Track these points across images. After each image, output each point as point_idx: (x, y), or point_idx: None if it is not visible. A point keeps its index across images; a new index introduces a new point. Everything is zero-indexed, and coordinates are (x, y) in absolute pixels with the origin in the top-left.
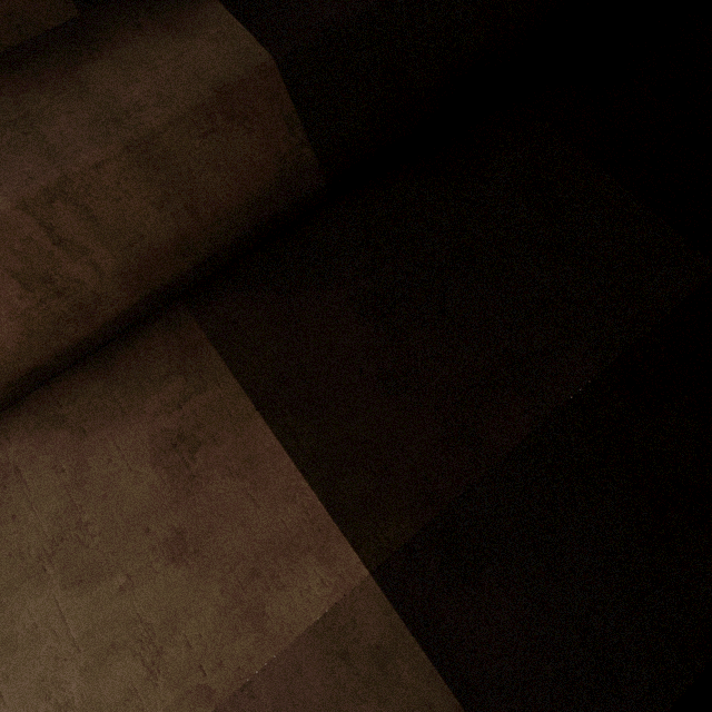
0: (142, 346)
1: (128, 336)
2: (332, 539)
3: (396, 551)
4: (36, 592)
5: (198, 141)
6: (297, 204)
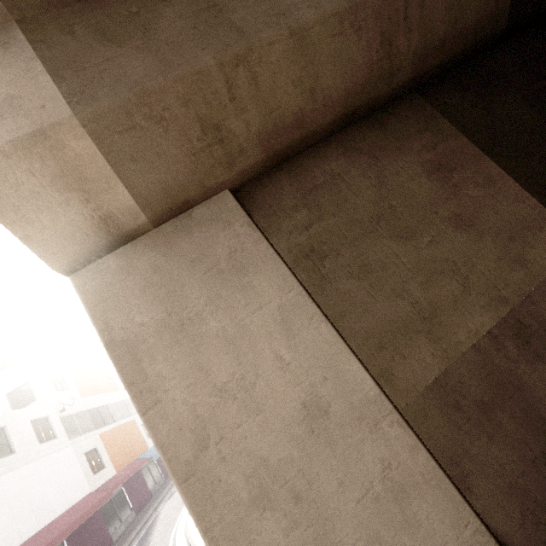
0: (398, 115)
1: (387, 109)
2: None
3: None
4: (374, 241)
5: None
6: (488, 39)
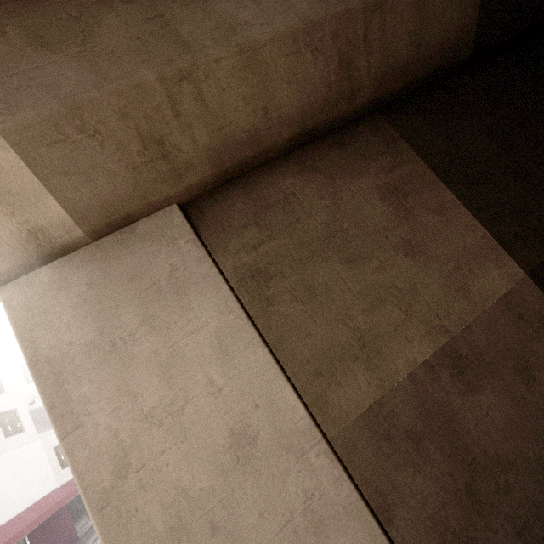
0: (359, 135)
1: (349, 128)
2: (500, 254)
3: (539, 264)
4: (322, 264)
5: None
6: (453, 64)
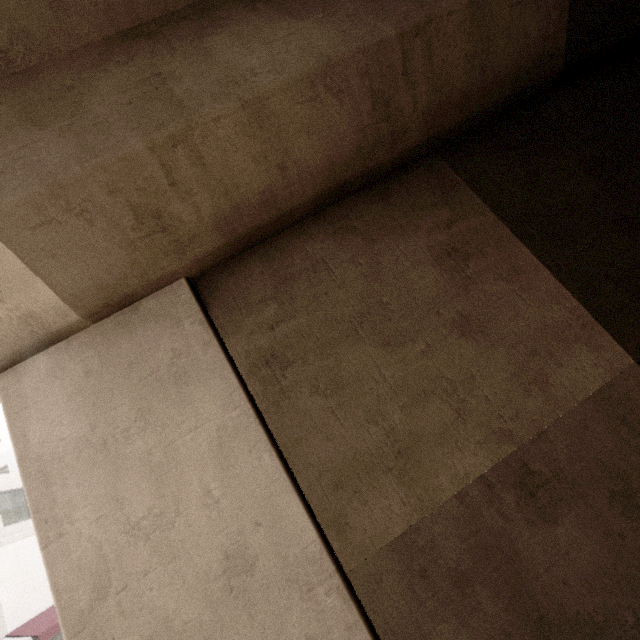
0: (410, 183)
1: (397, 175)
2: (596, 333)
3: None
4: (353, 348)
5: (508, 10)
6: (537, 84)
